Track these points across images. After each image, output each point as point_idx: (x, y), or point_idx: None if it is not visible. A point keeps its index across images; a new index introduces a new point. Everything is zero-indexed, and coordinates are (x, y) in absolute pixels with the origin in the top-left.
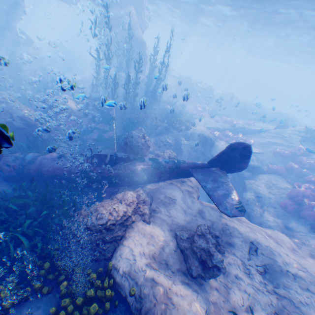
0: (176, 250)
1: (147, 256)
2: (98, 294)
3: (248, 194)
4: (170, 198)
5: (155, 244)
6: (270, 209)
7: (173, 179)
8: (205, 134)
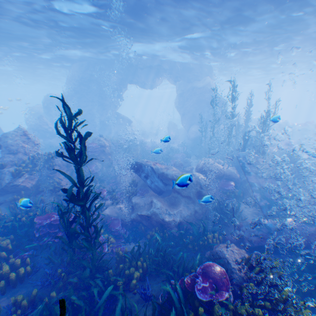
0: None
1: None
2: None
3: None
4: None
5: None
6: None
7: None
8: None
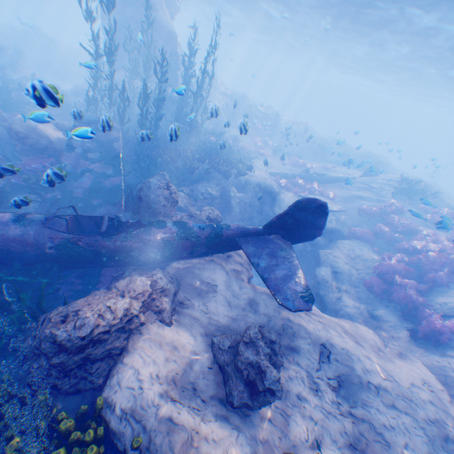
0: (211, 366)
1: (164, 380)
2: None
3: (322, 269)
4: (207, 283)
5: (178, 359)
6: (351, 290)
7: (213, 253)
8: (267, 183)
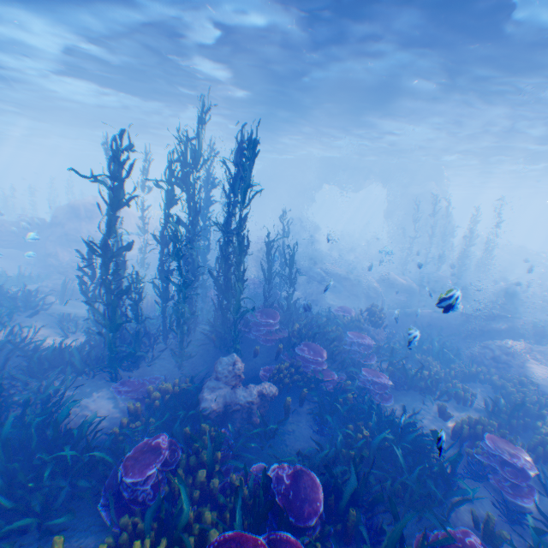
0: None
1: None
2: (526, 383)
3: None
4: None
5: None
6: None
7: None
8: None
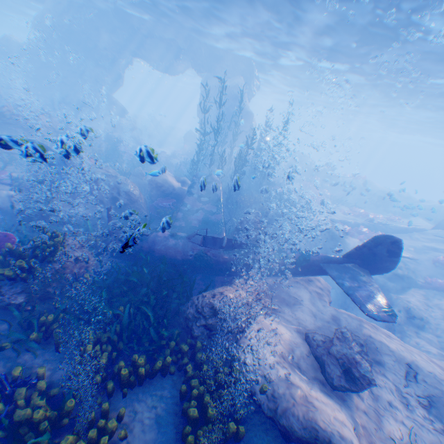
0: (309, 356)
1: (276, 354)
2: (228, 381)
3: (396, 312)
4: (294, 297)
5: (283, 343)
6: (433, 339)
7: (298, 274)
8: (331, 227)
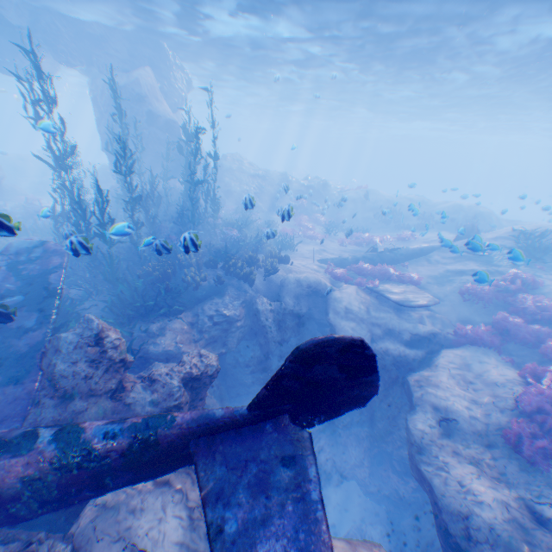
0: None
1: None
2: None
3: (420, 419)
4: None
5: None
6: (485, 456)
7: (160, 473)
8: (311, 279)
